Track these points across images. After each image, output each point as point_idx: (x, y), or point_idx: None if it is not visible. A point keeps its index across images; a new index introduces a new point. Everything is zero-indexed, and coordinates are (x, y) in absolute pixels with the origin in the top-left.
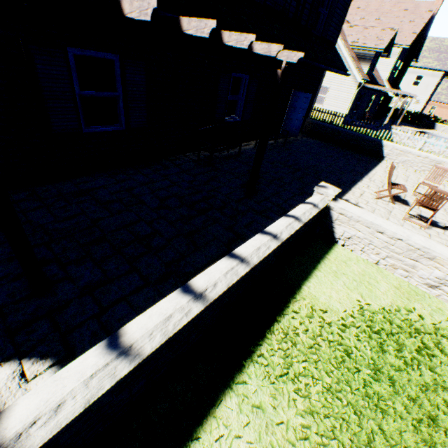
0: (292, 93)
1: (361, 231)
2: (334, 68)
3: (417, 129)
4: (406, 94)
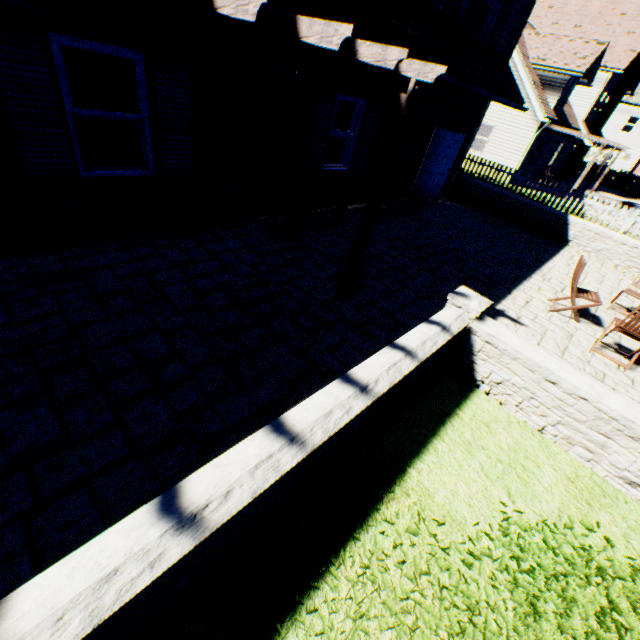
0: (434, 132)
1: (519, 375)
2: (504, 98)
3: (623, 198)
4: (612, 144)
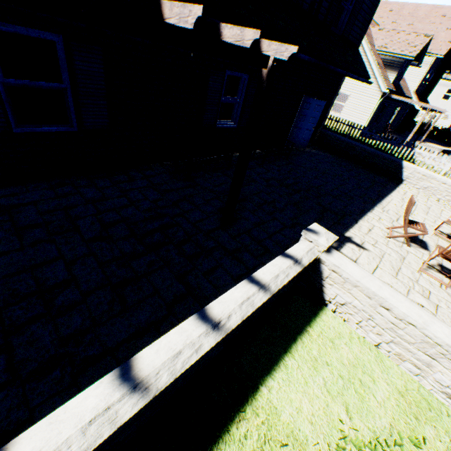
0: (302, 99)
1: (359, 299)
2: (354, 74)
3: (443, 147)
4: (435, 108)
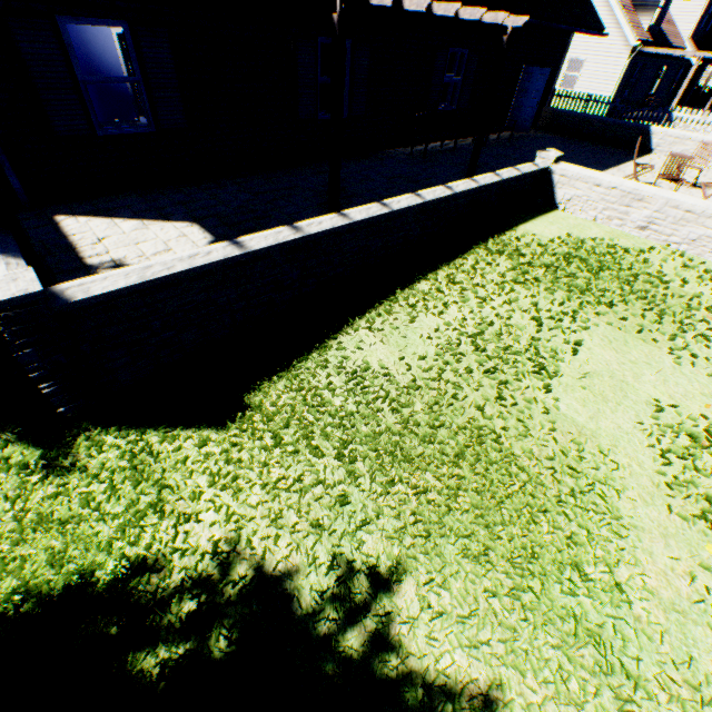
0: (522, 70)
1: (580, 189)
2: (583, 28)
3: None
4: (709, 56)
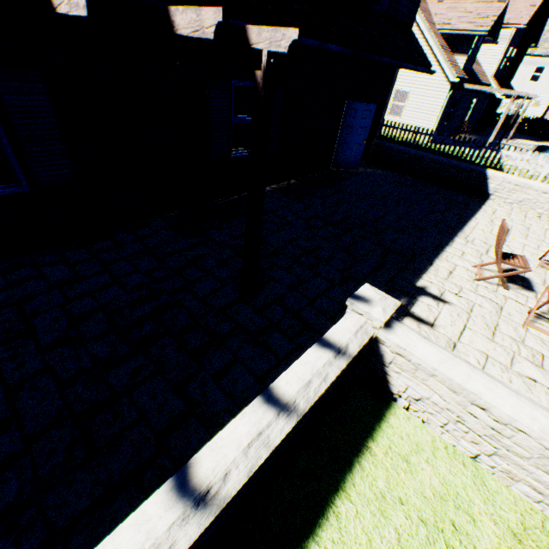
0: (345, 105)
1: (440, 394)
2: (409, 63)
3: (537, 142)
4: (522, 95)
